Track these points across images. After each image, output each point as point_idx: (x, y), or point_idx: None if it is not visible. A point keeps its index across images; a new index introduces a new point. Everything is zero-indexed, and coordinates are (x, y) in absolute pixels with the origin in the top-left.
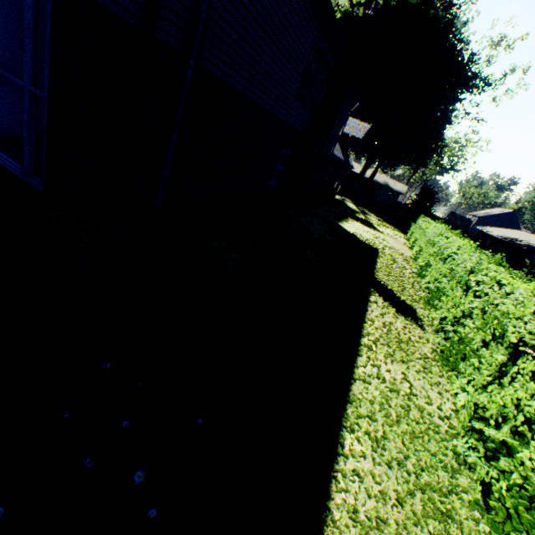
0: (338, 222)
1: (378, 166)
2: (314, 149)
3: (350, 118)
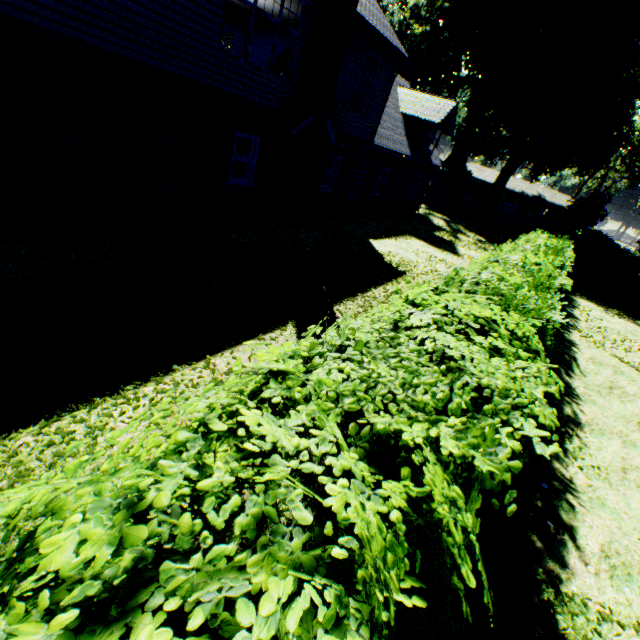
0: (369, 239)
1: (505, 168)
2: (290, 129)
3: (428, 96)
